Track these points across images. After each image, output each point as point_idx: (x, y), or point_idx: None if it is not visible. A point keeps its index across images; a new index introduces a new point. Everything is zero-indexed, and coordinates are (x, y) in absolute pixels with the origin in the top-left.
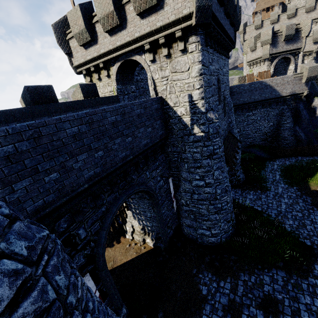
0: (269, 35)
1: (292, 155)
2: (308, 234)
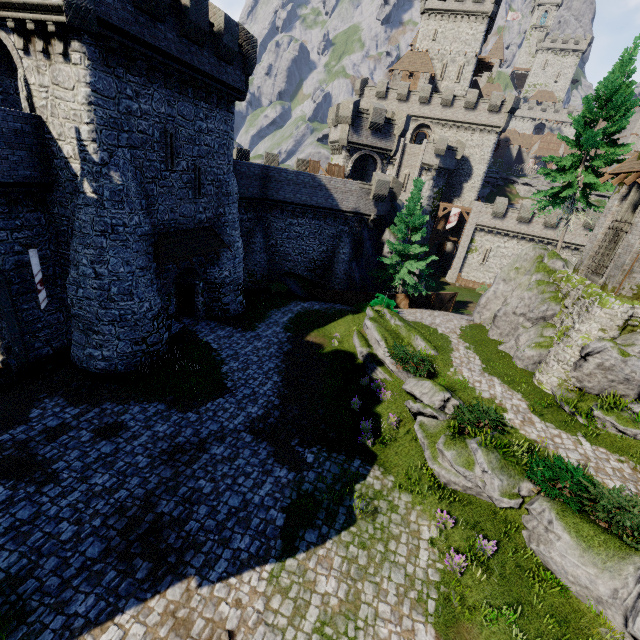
0: (349, 110)
1: (335, 301)
2: (240, 377)
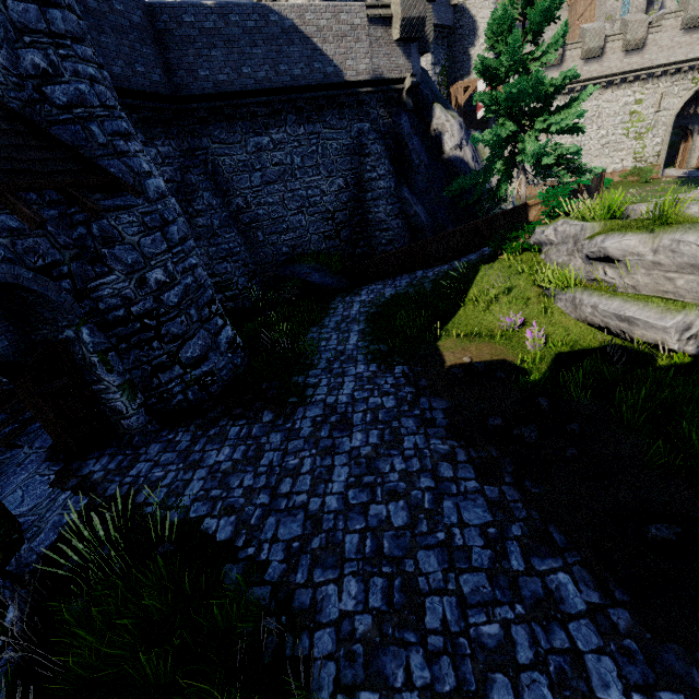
0: None
1: (405, 272)
2: (430, 694)
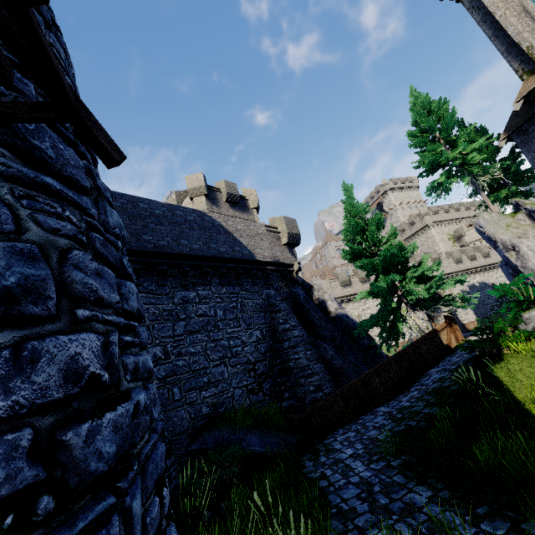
0: (200, 180)
1: (356, 415)
2: None
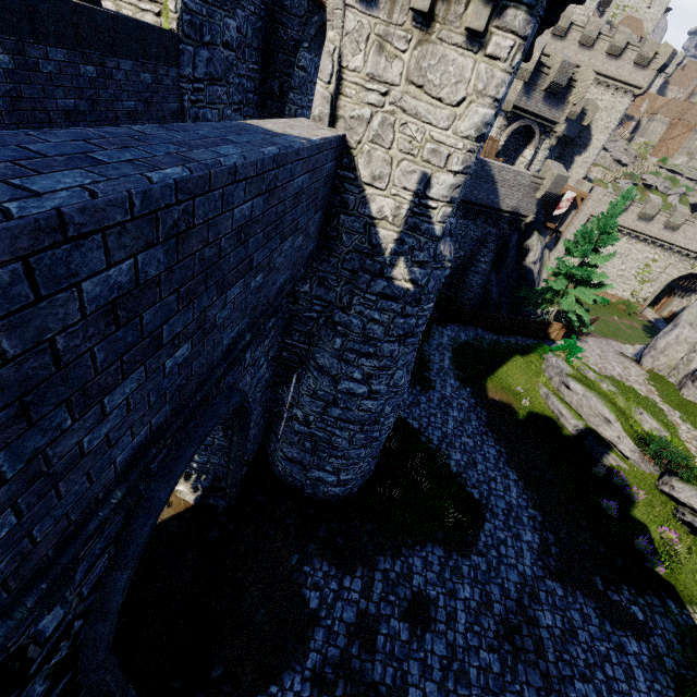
0: (532, 59)
1: (471, 323)
2: (478, 479)
